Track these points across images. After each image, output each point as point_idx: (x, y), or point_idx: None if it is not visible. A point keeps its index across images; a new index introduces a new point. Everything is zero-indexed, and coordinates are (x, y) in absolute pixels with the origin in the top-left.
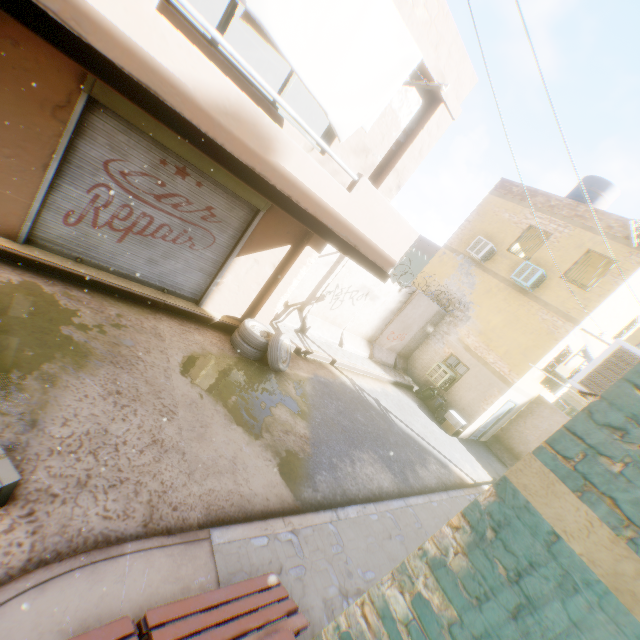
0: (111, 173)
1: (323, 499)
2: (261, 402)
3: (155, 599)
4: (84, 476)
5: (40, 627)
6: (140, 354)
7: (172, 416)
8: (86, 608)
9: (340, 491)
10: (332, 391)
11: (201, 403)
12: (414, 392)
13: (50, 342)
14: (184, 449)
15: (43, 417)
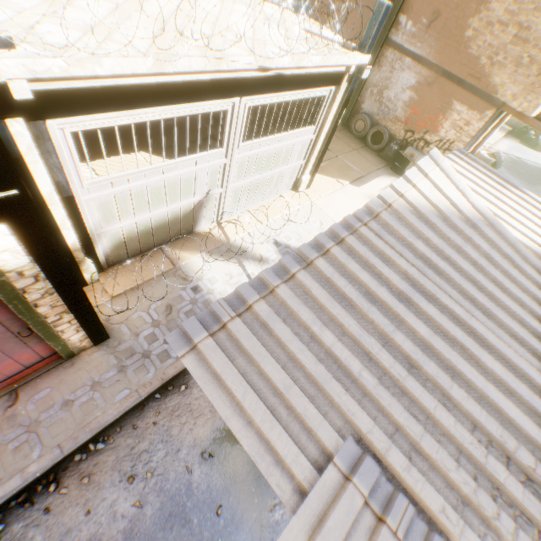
0: None
1: None
2: None
3: None
4: None
5: None
6: None
7: None
8: None
9: None
10: (504, 164)
11: None
12: (508, 133)
13: None
14: None
15: None
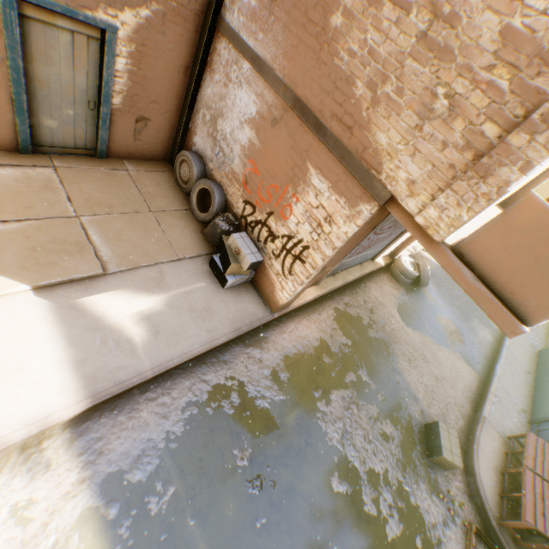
0: (375, 232)
1: (482, 367)
2: (432, 319)
3: (493, 448)
4: (440, 411)
5: (486, 470)
6: (391, 326)
7: (426, 359)
8: (487, 459)
9: (482, 357)
10: (438, 279)
11: (424, 341)
12: None
13: (376, 348)
14: (442, 375)
15: (413, 393)
